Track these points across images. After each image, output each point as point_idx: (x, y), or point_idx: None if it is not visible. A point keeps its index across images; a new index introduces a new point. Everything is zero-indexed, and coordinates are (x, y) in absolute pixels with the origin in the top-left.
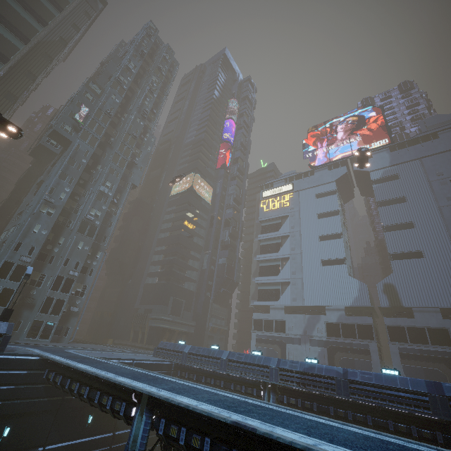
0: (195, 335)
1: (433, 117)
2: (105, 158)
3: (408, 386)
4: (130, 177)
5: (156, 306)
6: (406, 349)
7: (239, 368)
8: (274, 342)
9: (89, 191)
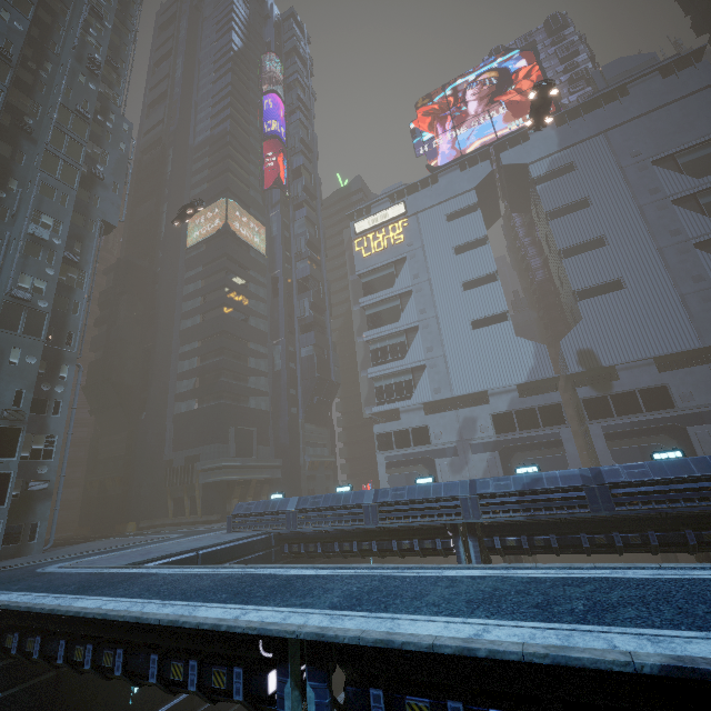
0: (285, 481)
1: (614, 62)
2: (22, 163)
3: None
4: (95, 206)
5: (206, 449)
6: (613, 427)
7: (402, 514)
8: (416, 462)
9: (4, 238)
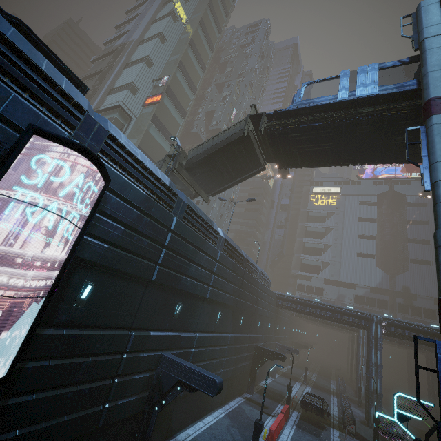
0: None
1: None
2: None
3: None
4: None
5: None
6: (407, 318)
7: None
8: None
9: None
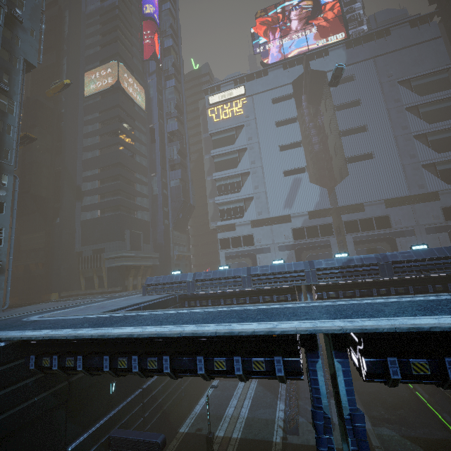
0: (162, 267)
1: (383, 11)
2: None
3: (446, 254)
4: (17, 45)
5: (109, 244)
6: (359, 237)
7: (267, 280)
8: (244, 256)
9: None
